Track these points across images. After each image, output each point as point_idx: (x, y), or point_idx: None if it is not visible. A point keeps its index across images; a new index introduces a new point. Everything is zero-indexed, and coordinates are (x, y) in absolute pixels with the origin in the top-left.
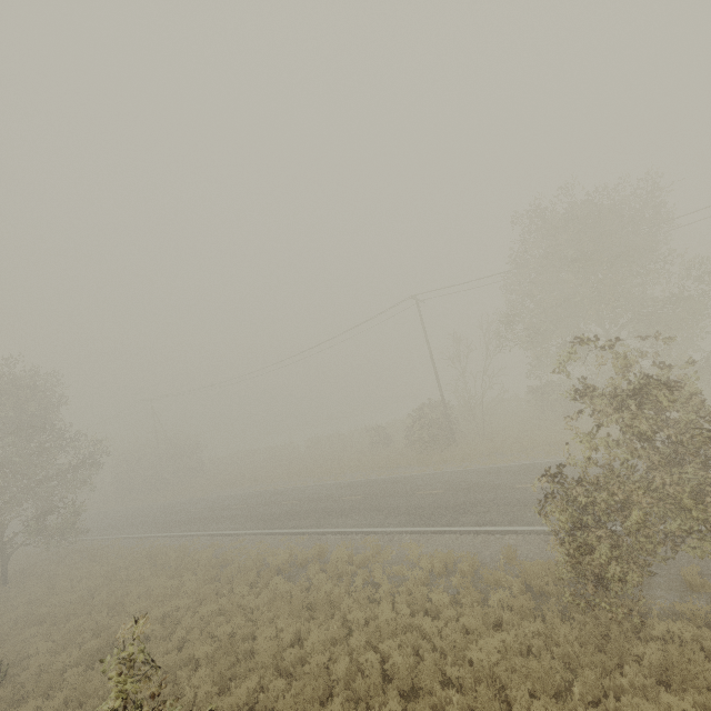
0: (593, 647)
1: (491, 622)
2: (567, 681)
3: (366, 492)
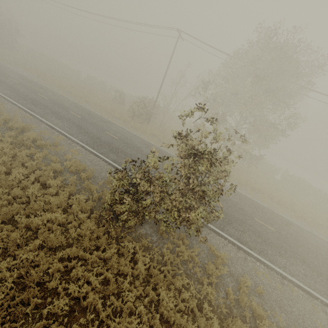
0: (96, 235)
1: (67, 204)
2: (71, 243)
3: (84, 116)
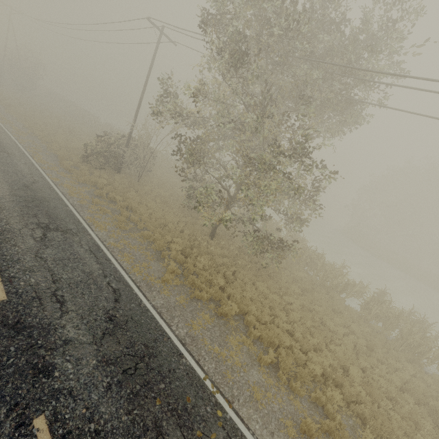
0: None
1: None
2: None
3: None
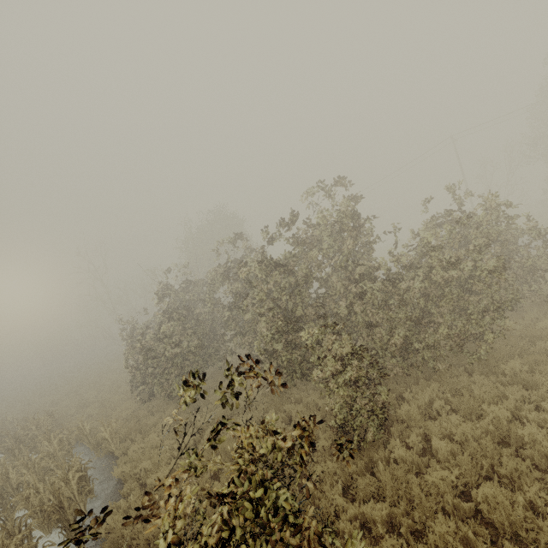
0: None
1: None
2: None
3: None
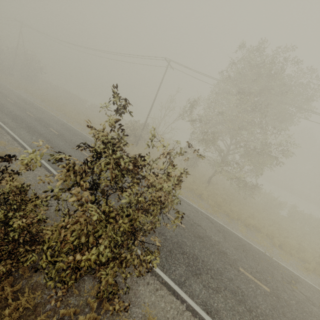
0: None
1: None
2: None
3: (63, 133)
